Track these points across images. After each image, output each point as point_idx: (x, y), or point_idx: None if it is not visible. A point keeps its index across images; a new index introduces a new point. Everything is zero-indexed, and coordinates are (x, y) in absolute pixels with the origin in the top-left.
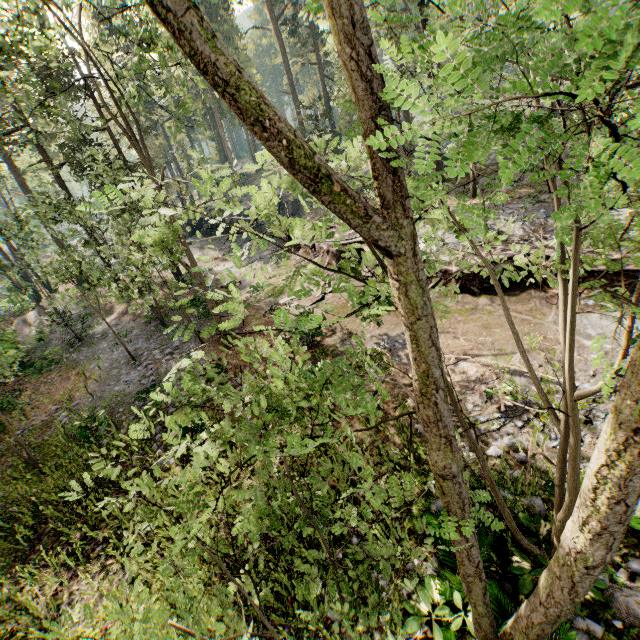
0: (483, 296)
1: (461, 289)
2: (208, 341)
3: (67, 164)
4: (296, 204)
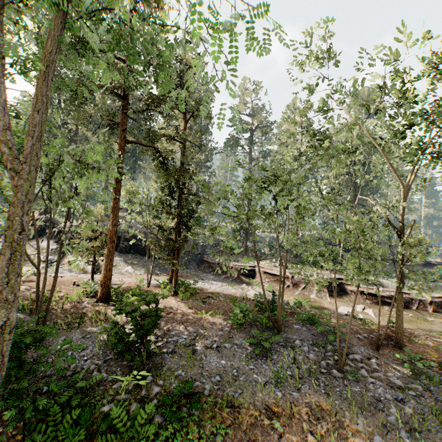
0: None
1: (433, 310)
2: (367, 344)
3: (147, 146)
4: (203, 247)
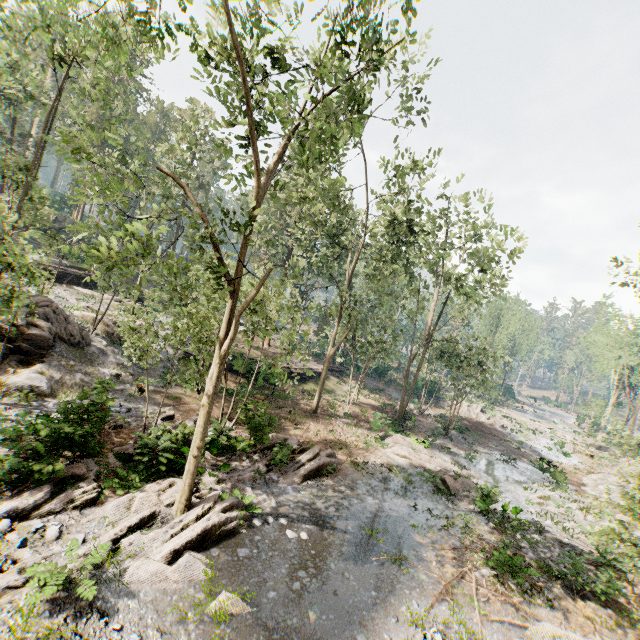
0: None
1: None
2: None
3: None
4: None
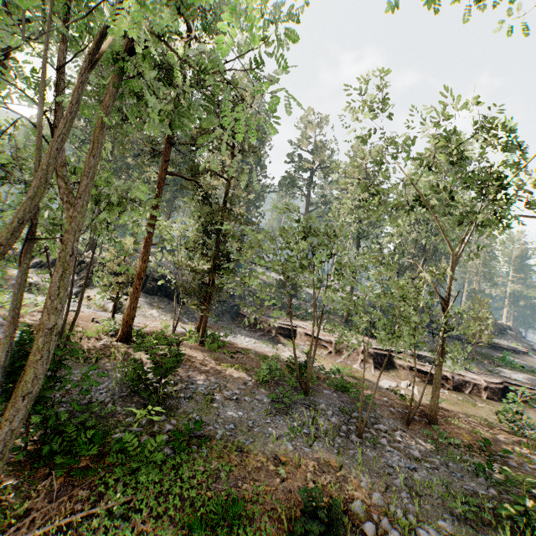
0: (503, 403)
1: (488, 397)
2: (399, 418)
3: (190, 180)
4: (241, 298)
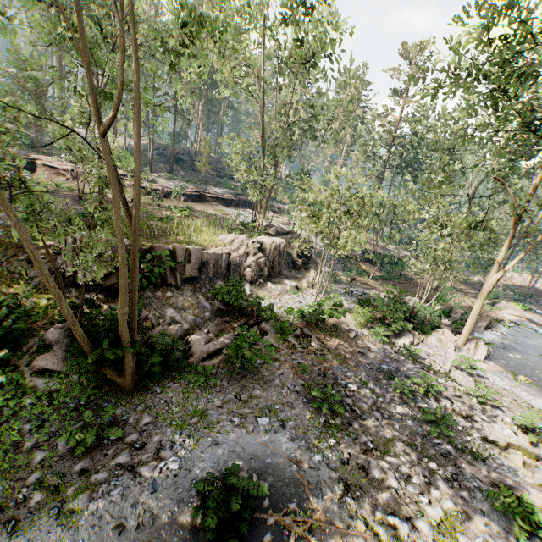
0: (193, 203)
1: (185, 200)
2: (77, 201)
3: None
4: None
